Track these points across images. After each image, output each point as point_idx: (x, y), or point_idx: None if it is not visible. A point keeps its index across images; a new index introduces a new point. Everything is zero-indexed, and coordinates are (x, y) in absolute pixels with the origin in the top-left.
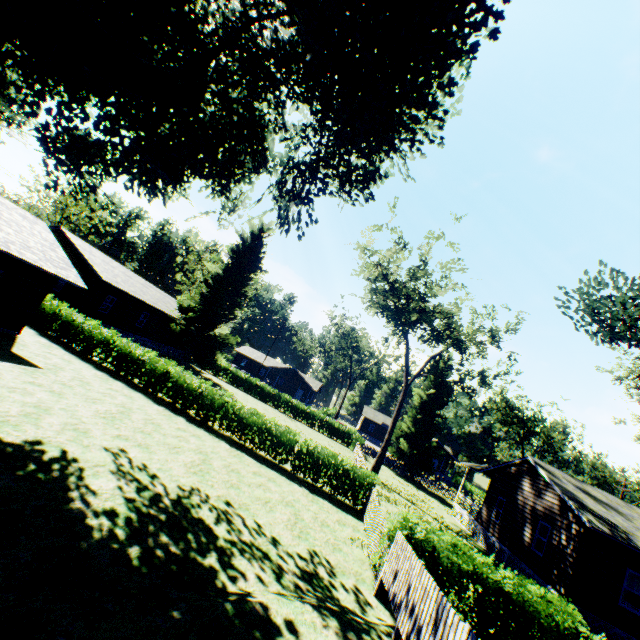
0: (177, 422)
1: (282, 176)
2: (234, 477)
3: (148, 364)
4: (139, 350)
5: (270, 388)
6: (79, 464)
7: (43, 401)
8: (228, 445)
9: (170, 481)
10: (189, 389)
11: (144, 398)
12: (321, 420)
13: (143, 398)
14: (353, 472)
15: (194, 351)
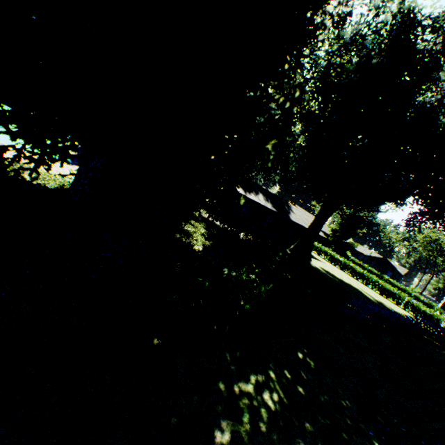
0: (359, 283)
1: (409, 221)
2: (386, 302)
3: (342, 261)
4: (337, 256)
5: (375, 271)
6: (359, 289)
7: (337, 273)
8: (377, 293)
9: (374, 298)
10: (358, 272)
11: (345, 273)
12: (409, 293)
13: (345, 273)
14: (432, 314)
15: (335, 249)
